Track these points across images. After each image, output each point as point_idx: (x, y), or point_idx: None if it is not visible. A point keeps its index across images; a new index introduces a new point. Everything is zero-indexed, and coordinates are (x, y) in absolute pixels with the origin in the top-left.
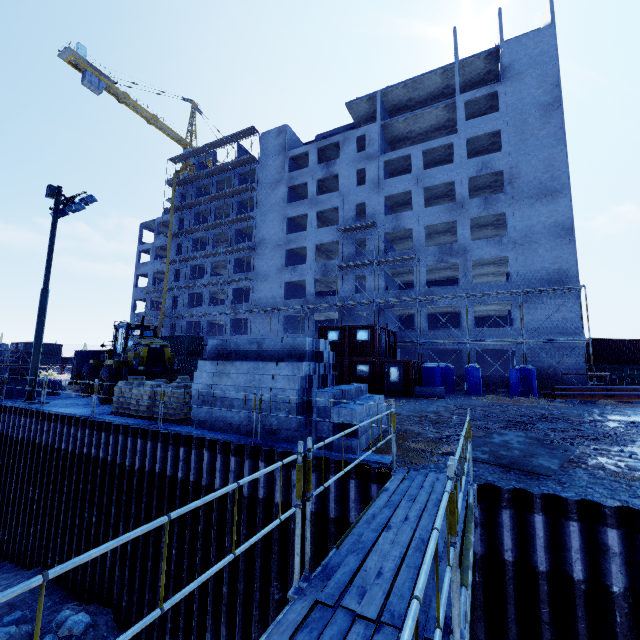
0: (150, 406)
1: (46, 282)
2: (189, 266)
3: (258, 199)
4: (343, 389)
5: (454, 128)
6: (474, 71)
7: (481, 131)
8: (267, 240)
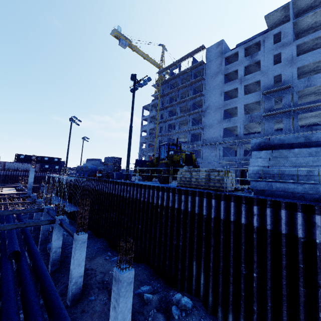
0: (205, 182)
1: (131, 122)
2: (167, 124)
3: (205, 84)
4: None
5: None
6: None
7: None
8: (211, 106)
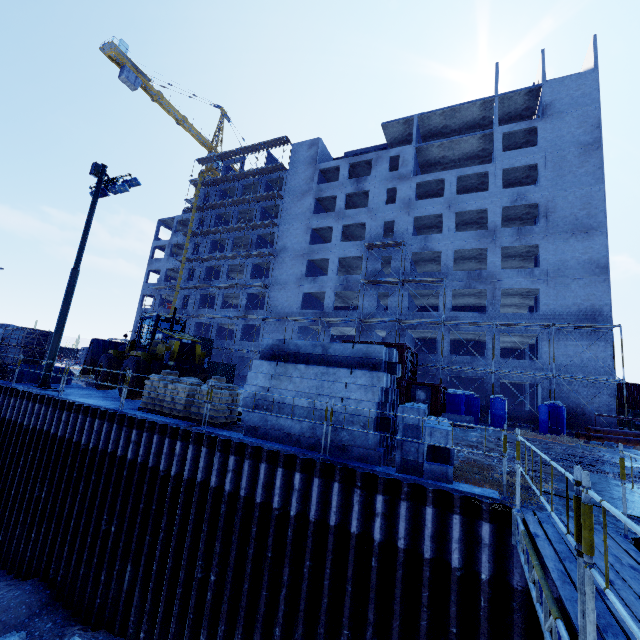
0: (187, 405)
1: (78, 262)
2: (204, 266)
3: (283, 207)
4: (425, 407)
5: (487, 158)
6: (513, 106)
7: (518, 163)
8: (289, 248)
